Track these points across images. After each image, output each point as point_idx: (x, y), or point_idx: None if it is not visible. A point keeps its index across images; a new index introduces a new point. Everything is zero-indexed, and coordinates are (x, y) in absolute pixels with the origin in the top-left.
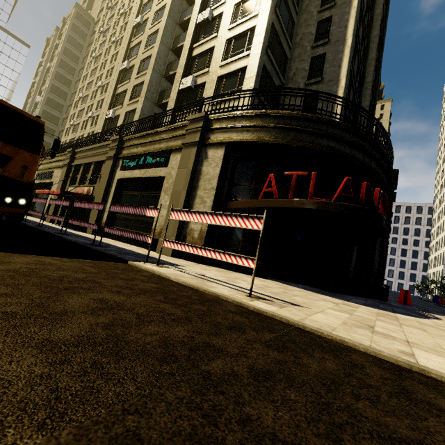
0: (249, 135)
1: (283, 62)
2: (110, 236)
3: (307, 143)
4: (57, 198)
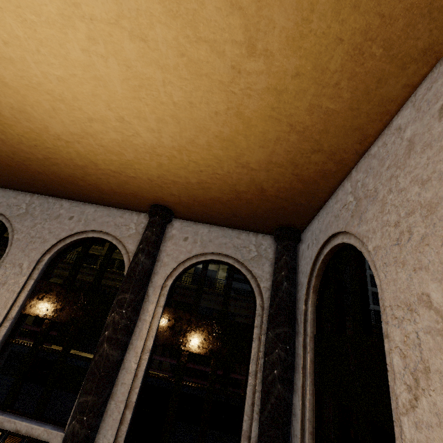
0: None
1: None
2: None
3: None
4: None
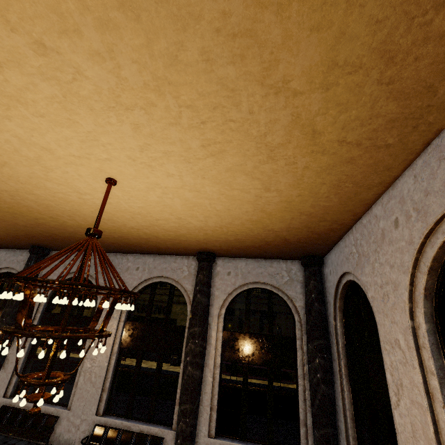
0: None
1: None
2: None
3: None
4: None
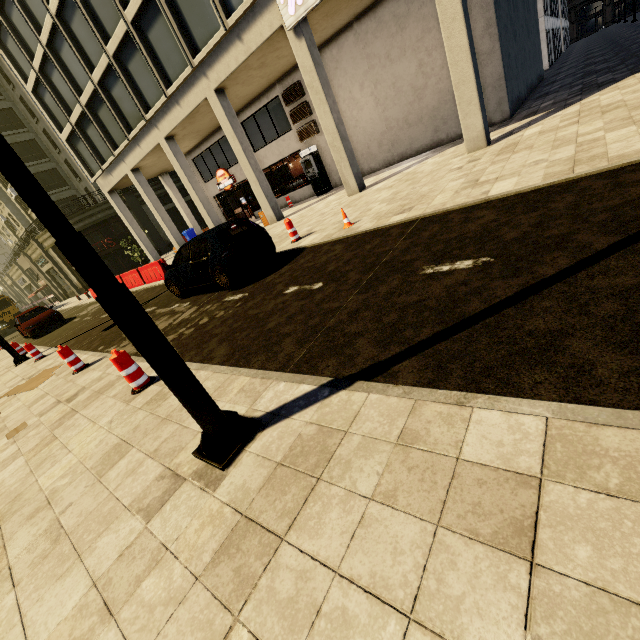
0: (52, 242)
1: (35, 146)
2: (71, 297)
3: None
4: (41, 292)
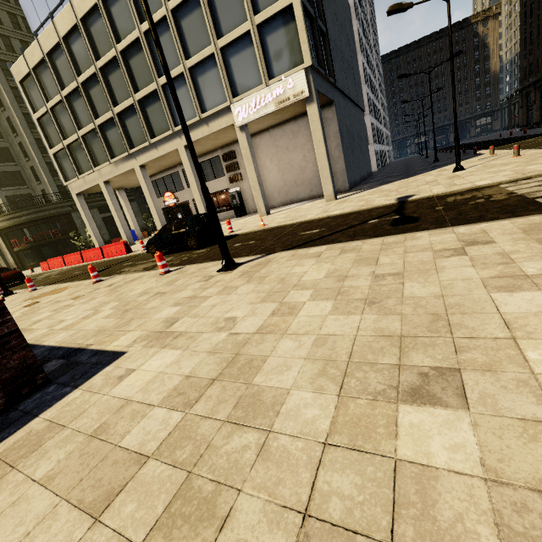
0: (1, 226)
1: (7, 152)
2: None
3: (18, 222)
4: None
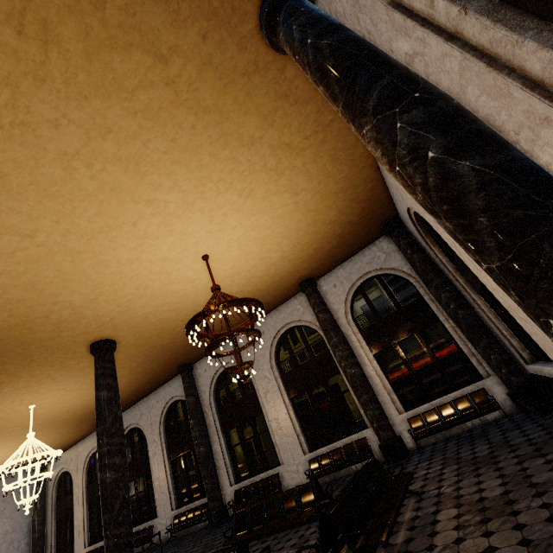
0: None
1: None
2: None
3: None
4: None
